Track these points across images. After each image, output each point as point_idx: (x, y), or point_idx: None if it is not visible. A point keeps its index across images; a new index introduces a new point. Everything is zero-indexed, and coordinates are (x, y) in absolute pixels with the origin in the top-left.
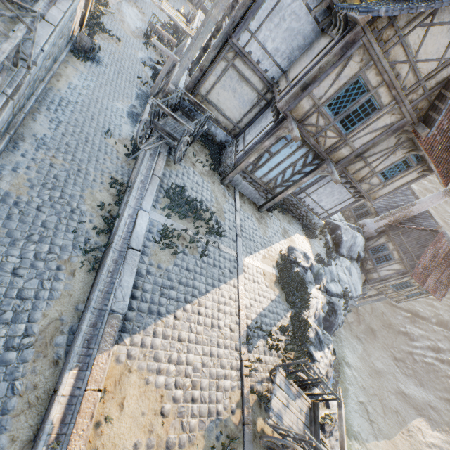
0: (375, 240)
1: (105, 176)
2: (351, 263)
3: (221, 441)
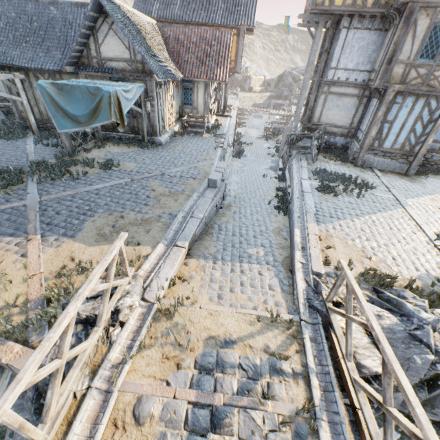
0: None
1: (272, 189)
2: None
3: None
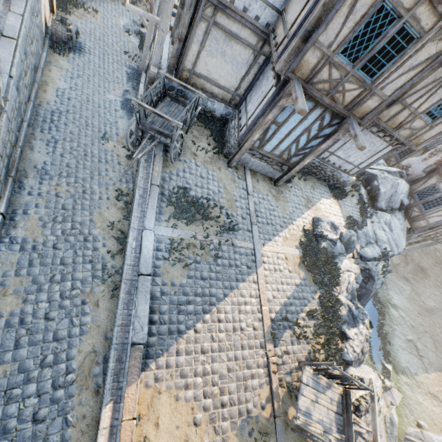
0: (423, 182)
1: (110, 190)
2: (392, 214)
3: (254, 436)
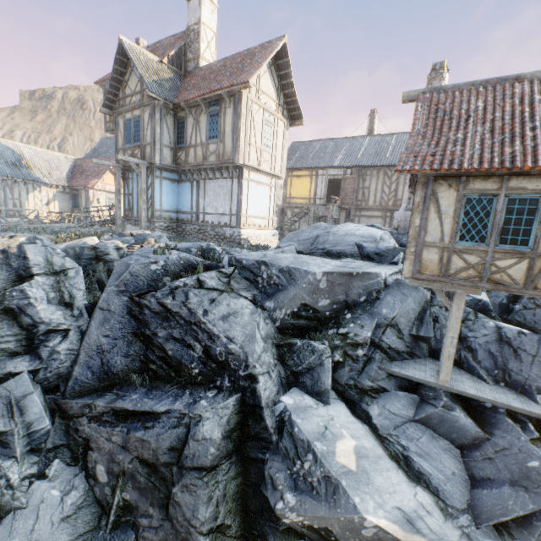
0: None
1: None
2: (336, 260)
3: None
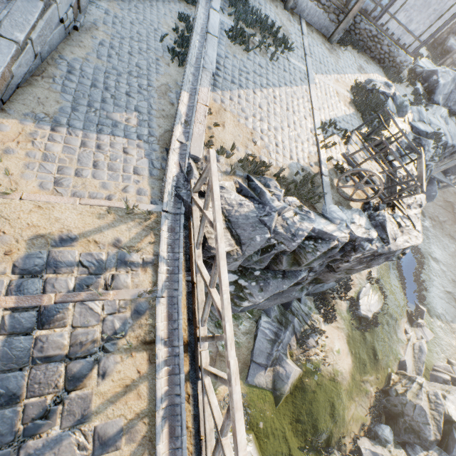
0: None
1: (173, 14)
2: (449, 118)
3: (303, 176)
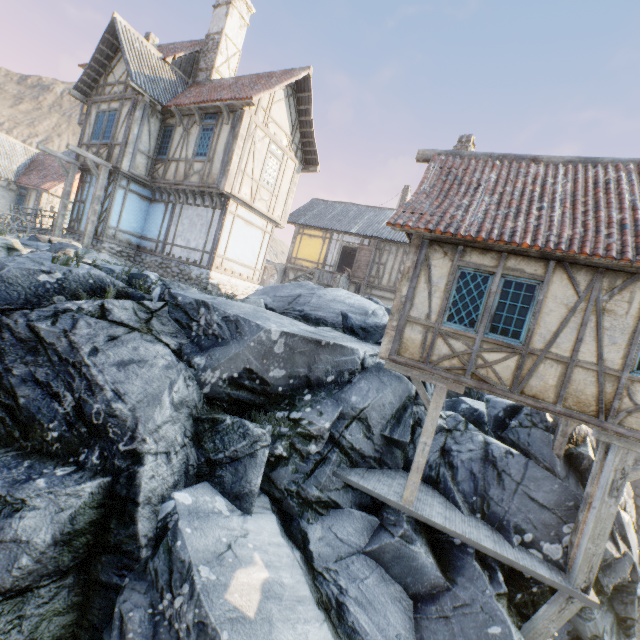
0: None
1: None
2: (313, 326)
3: None
